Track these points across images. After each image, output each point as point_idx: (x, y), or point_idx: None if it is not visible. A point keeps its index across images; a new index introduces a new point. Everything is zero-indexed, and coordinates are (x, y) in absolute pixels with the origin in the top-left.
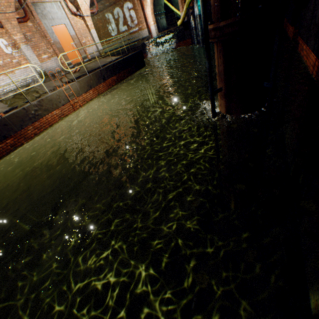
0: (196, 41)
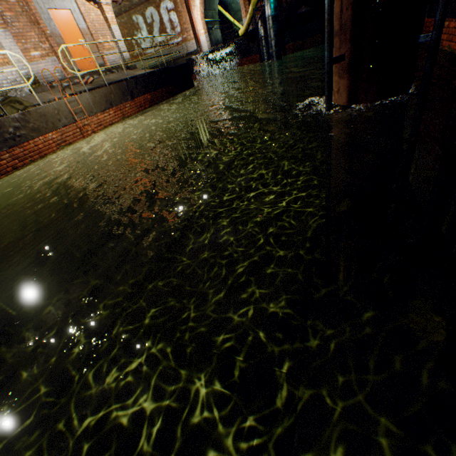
0: (266, 56)
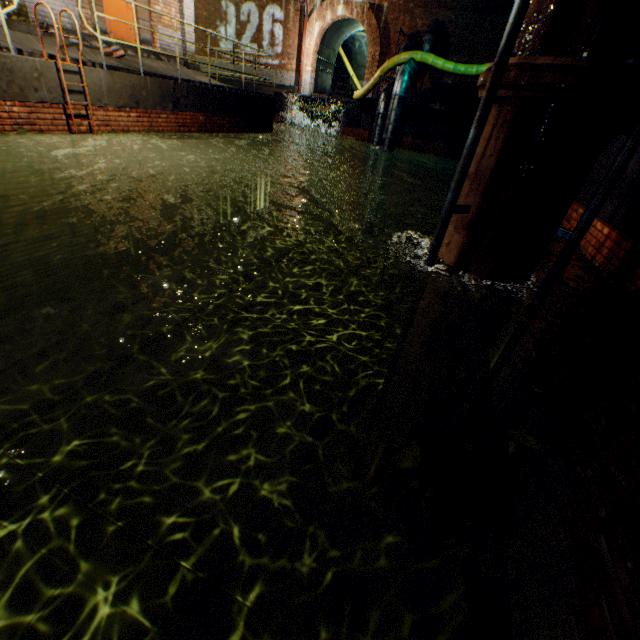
0: (377, 138)
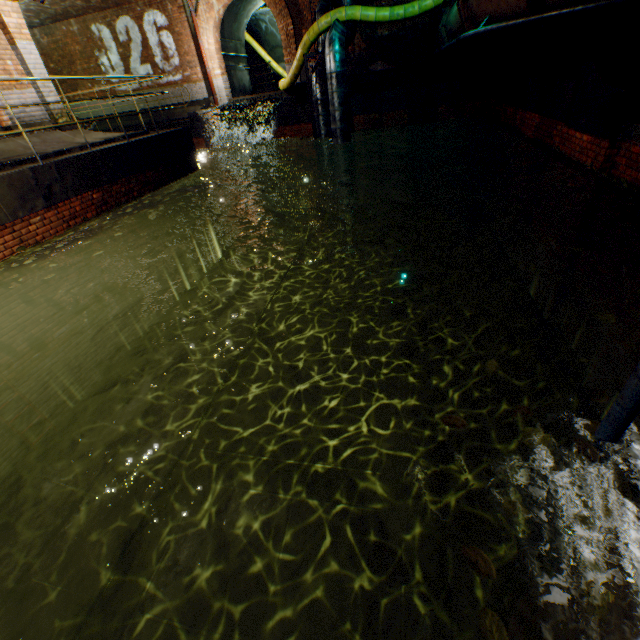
0: (324, 130)
